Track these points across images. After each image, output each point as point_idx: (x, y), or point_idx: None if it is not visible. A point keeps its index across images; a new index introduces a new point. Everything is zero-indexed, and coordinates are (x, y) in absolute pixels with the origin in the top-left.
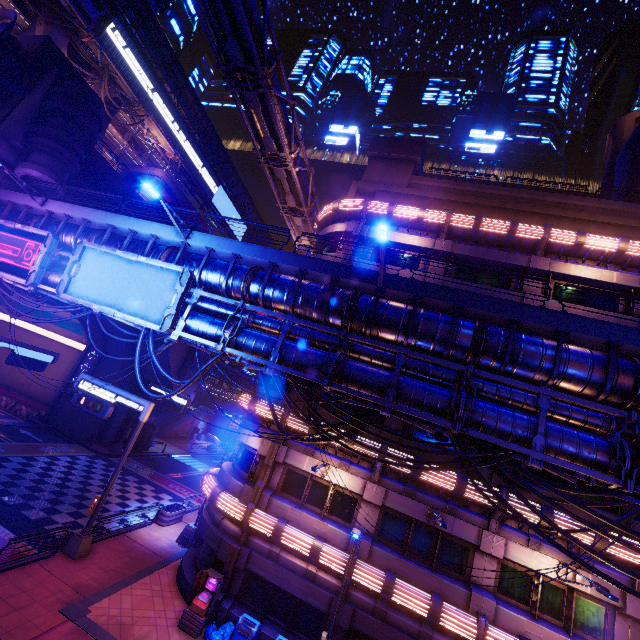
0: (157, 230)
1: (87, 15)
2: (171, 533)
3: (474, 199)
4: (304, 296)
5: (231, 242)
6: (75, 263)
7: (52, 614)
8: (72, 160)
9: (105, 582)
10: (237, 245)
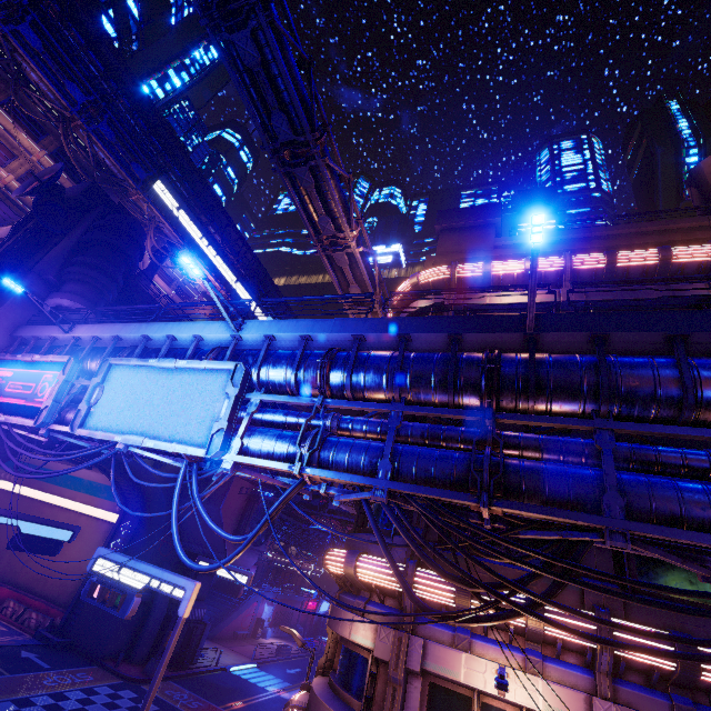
0: (201, 329)
1: (136, 177)
2: None
3: (585, 243)
4: (413, 370)
5: (296, 322)
6: (97, 387)
7: None
8: (108, 286)
9: None
10: (305, 324)
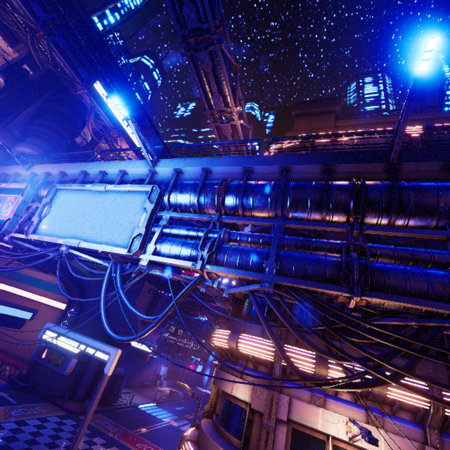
0: (125, 166)
1: (82, 77)
2: None
3: None
4: (293, 193)
5: (199, 160)
6: (46, 205)
7: None
8: (59, 142)
9: None
10: (206, 161)
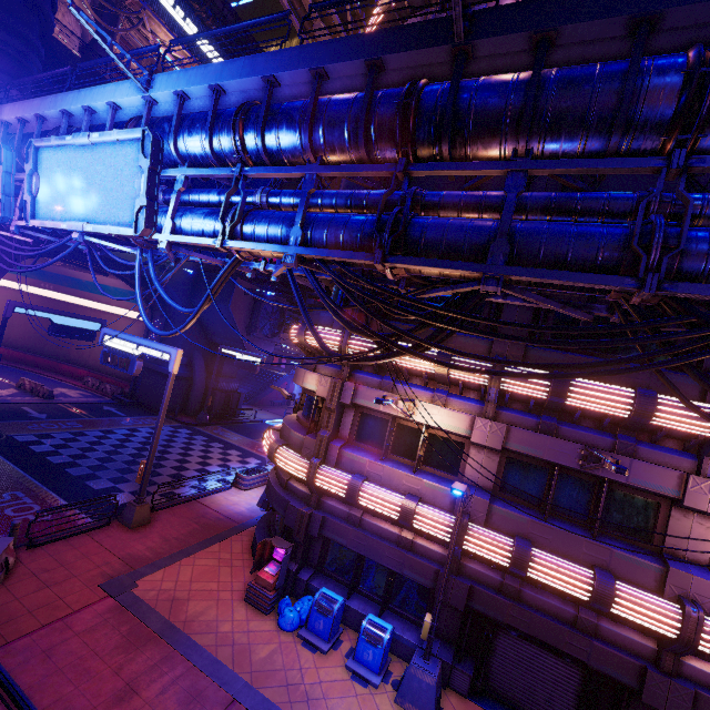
0: (112, 94)
1: None
2: (252, 497)
3: None
4: (325, 119)
5: (205, 69)
6: (33, 175)
7: (90, 590)
8: (24, 52)
9: (163, 552)
10: (213, 70)
